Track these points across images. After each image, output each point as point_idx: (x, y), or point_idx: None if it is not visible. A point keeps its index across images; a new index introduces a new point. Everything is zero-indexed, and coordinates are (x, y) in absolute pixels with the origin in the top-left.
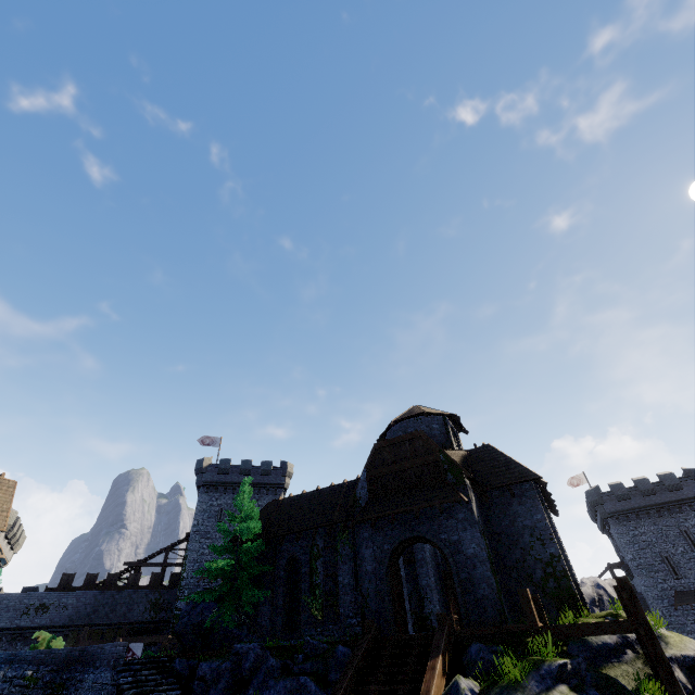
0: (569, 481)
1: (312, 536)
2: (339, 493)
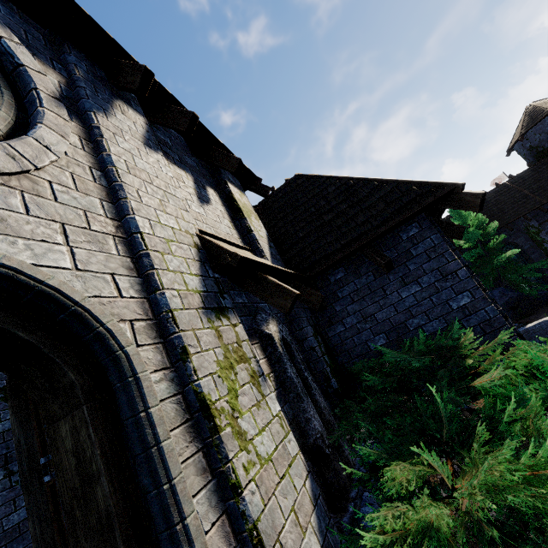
0: (492, 183)
1: (530, 220)
2: (511, 190)
